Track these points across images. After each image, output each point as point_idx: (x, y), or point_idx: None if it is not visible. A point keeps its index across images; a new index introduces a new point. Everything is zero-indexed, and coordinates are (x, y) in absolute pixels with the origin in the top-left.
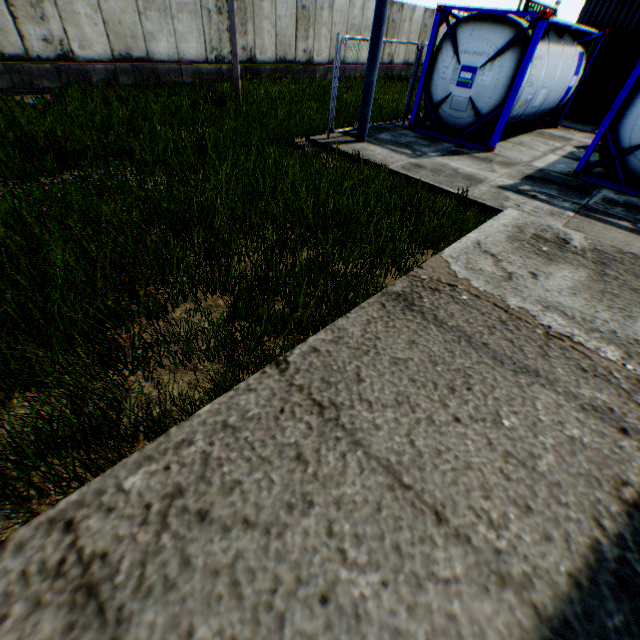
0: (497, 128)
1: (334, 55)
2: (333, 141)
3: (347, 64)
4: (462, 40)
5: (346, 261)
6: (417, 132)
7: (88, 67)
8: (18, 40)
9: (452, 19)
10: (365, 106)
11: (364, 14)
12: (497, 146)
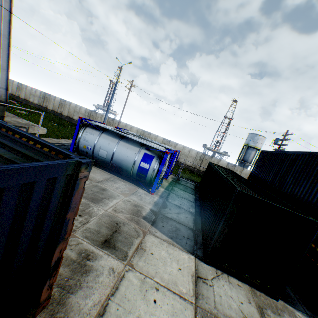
0: None
1: None
2: None
3: (180, 162)
4: None
5: None
6: None
7: None
8: None
9: None
10: None
11: (190, 152)
12: None
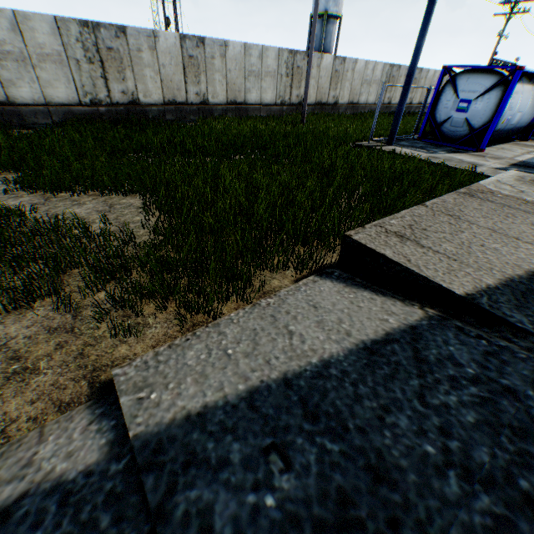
0: (486, 136)
1: (352, 99)
2: (372, 145)
3: (360, 104)
4: (459, 84)
5: (414, 193)
6: (424, 141)
7: (213, 108)
8: (184, 94)
9: (434, 73)
10: (396, 123)
11: (374, 73)
12: (484, 149)
